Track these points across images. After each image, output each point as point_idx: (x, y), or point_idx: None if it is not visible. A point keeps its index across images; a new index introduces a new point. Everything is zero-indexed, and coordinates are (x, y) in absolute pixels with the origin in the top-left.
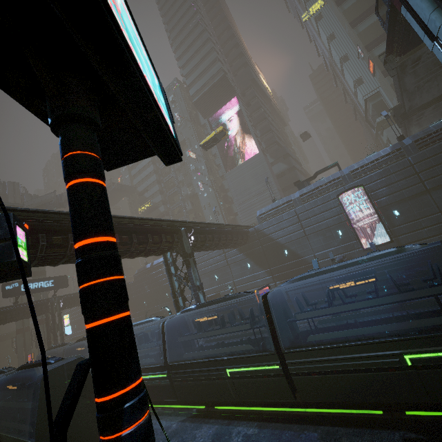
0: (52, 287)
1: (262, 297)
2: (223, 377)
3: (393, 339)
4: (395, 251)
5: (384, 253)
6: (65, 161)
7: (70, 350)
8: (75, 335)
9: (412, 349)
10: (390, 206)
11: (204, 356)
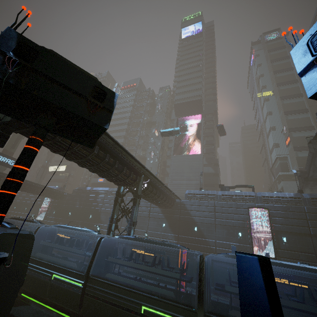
0: None
1: (200, 257)
2: (136, 311)
3: None
4: None
5: (314, 268)
6: None
7: None
8: None
9: None
10: (282, 232)
11: (124, 284)
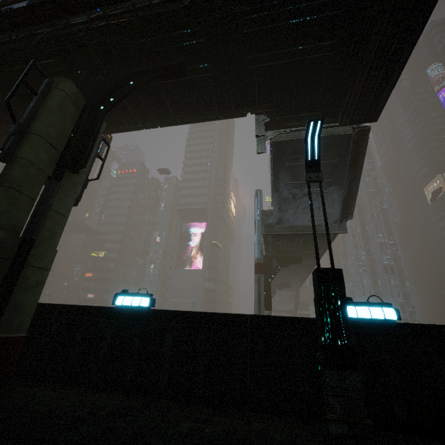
0: None
1: None
2: None
3: None
4: None
5: None
6: None
7: None
8: None
9: None
10: None
11: None
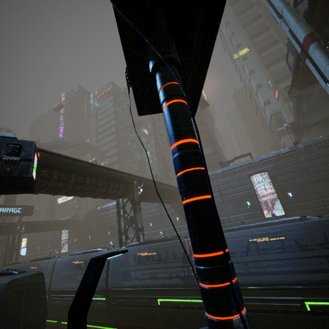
0: (19, 213)
1: None
2: (154, 305)
3: (296, 287)
4: (299, 219)
5: (291, 219)
6: (168, 86)
7: (24, 268)
8: (26, 257)
9: (311, 297)
10: (286, 189)
11: (140, 285)
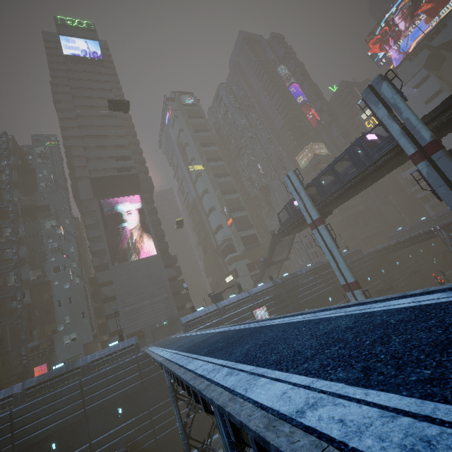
0: None
1: None
2: None
3: None
4: None
5: None
6: None
7: None
8: None
9: None
10: None
11: None
